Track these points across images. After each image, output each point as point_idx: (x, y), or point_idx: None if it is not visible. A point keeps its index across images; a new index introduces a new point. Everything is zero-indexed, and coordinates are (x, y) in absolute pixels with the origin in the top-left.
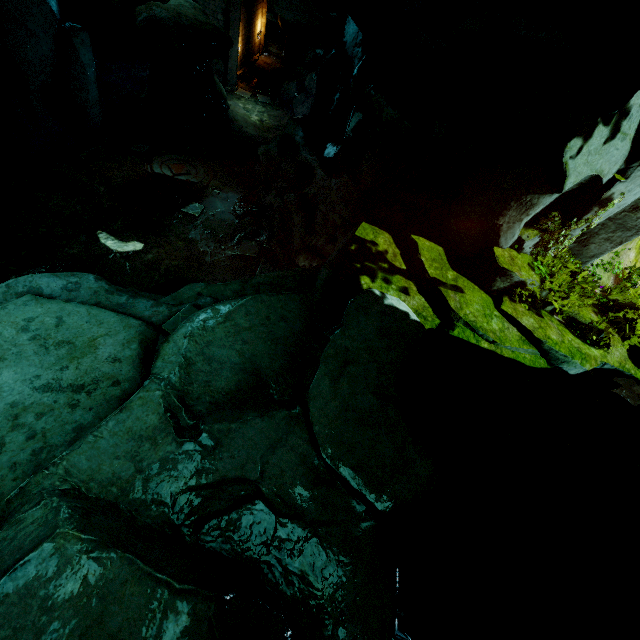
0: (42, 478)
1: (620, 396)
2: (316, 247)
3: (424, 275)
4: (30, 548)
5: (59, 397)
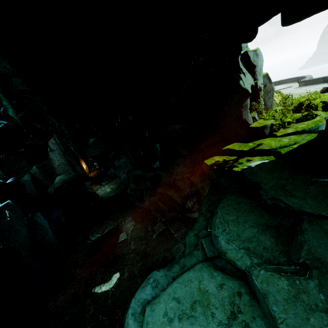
0: None
1: None
2: (188, 194)
3: (245, 152)
4: None
5: None
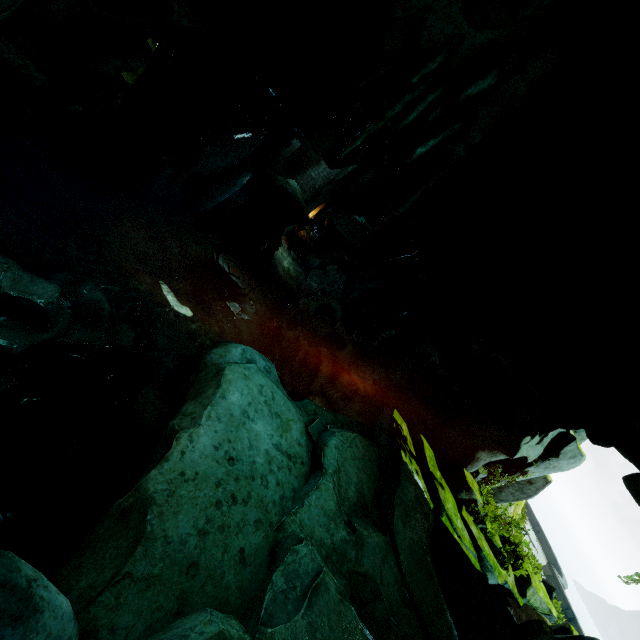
0: (291, 521)
1: (510, 613)
2: (330, 397)
3: (427, 467)
4: (314, 575)
5: (283, 458)
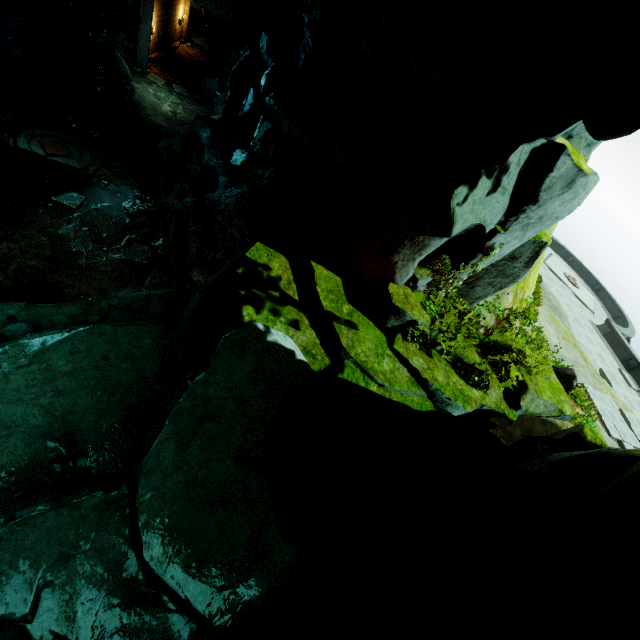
0: None
1: (496, 436)
2: (214, 261)
3: (318, 307)
4: None
5: None
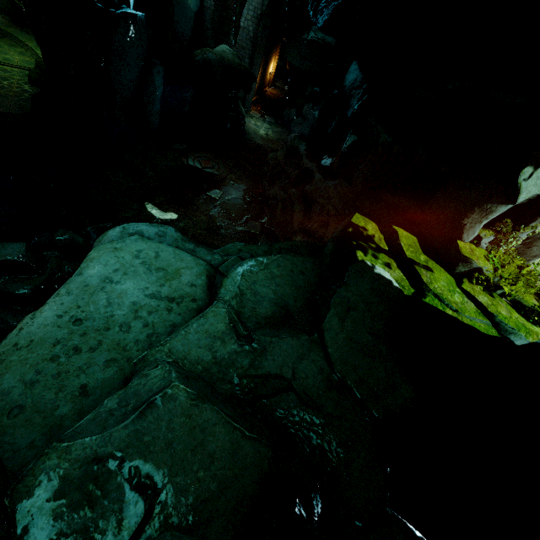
0: (155, 352)
1: None
2: (310, 230)
3: (403, 255)
4: (157, 391)
5: (160, 303)
